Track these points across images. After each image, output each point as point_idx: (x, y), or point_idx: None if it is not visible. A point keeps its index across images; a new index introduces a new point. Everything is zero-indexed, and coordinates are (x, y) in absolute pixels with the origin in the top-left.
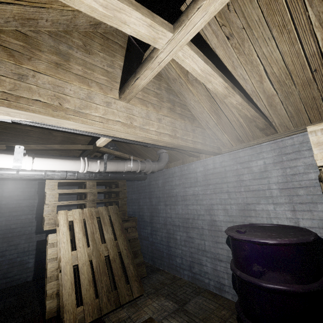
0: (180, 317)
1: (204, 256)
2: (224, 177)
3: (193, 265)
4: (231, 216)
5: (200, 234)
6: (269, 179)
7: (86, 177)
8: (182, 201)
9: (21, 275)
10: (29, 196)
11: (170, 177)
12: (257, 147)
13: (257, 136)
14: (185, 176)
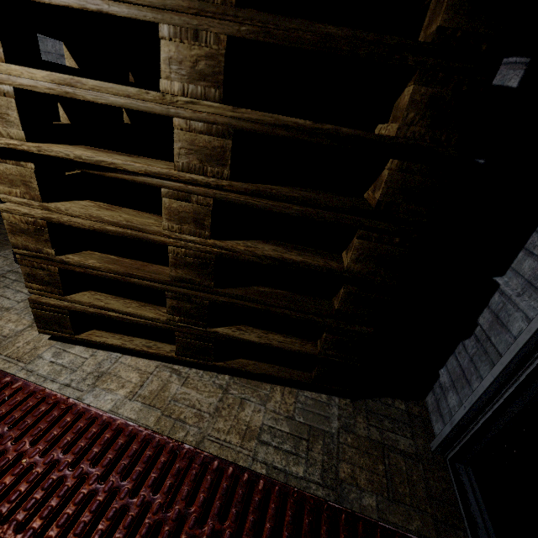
0: None
1: None
2: None
3: None
4: None
5: None
6: None
7: None
8: None
9: None
10: None
11: None
12: None
13: None
14: None
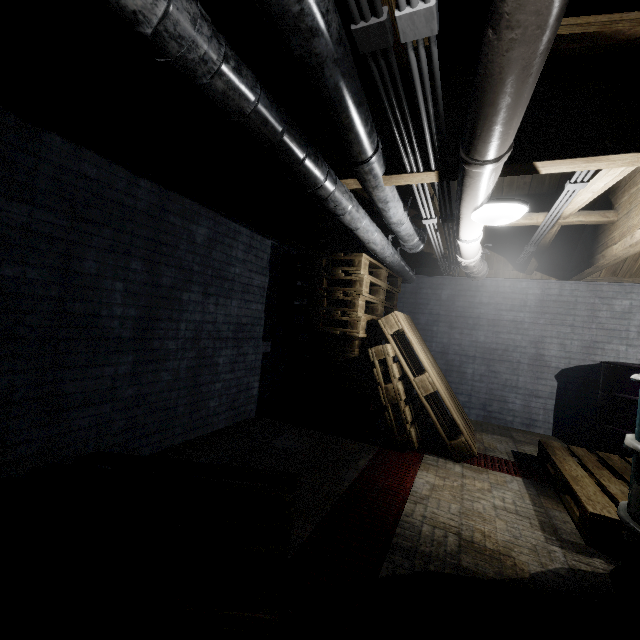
0: (528, 445)
1: (512, 393)
2: (572, 309)
3: (490, 403)
4: (569, 352)
5: (513, 369)
6: (630, 322)
7: (395, 263)
8: (490, 326)
9: (246, 407)
10: (261, 268)
11: (472, 291)
12: (627, 285)
13: (638, 275)
14: (504, 295)
